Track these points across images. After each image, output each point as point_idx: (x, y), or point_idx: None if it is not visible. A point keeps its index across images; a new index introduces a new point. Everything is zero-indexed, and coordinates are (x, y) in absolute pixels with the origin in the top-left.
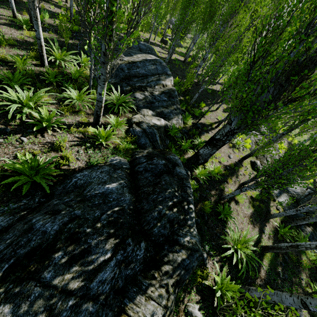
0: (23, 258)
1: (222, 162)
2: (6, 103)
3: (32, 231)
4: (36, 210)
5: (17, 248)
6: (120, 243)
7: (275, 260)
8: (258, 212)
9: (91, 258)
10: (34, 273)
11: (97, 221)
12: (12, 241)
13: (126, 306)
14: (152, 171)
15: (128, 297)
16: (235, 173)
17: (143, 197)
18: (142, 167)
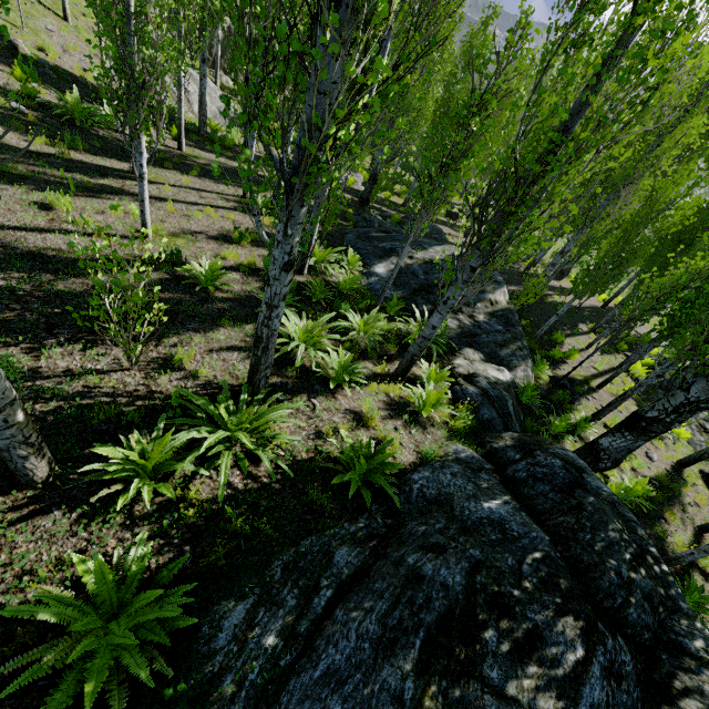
0: (436, 632)
1: (638, 470)
2: (284, 340)
3: (425, 580)
4: (392, 540)
5: (417, 610)
6: (590, 629)
7: None
8: None
9: (551, 653)
10: (468, 665)
11: (519, 575)
12: (396, 596)
13: None
14: (550, 481)
15: None
16: (675, 498)
17: (567, 537)
18: (523, 470)
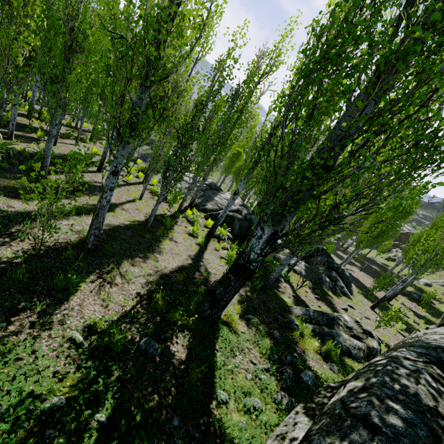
0: None
1: None
2: None
3: None
4: None
5: None
6: None
7: None
8: None
9: None
10: None
11: None
12: None
13: None
14: None
15: None
16: None
17: None
18: None
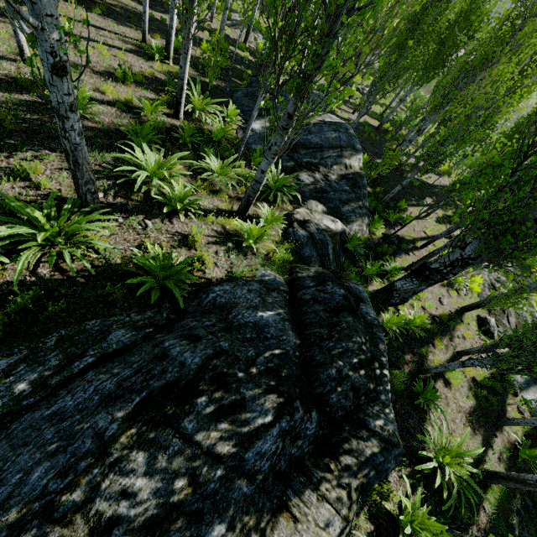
0: (157, 394)
1: (428, 309)
2: (132, 168)
3: (168, 358)
4: (166, 329)
5: (150, 378)
6: (286, 404)
7: (507, 501)
8: (483, 409)
9: (245, 417)
10: (172, 418)
11: (251, 363)
12: (140, 367)
13: (290, 501)
14: (326, 304)
15: (292, 489)
16: (448, 331)
17: (314, 342)
18: (310, 294)
